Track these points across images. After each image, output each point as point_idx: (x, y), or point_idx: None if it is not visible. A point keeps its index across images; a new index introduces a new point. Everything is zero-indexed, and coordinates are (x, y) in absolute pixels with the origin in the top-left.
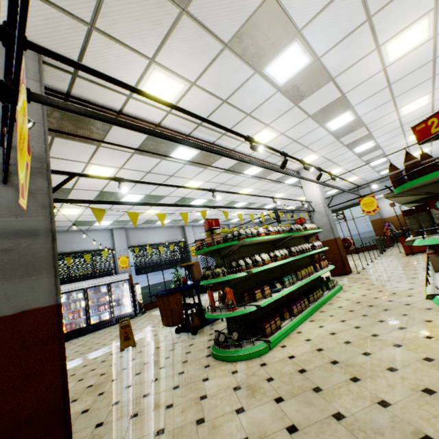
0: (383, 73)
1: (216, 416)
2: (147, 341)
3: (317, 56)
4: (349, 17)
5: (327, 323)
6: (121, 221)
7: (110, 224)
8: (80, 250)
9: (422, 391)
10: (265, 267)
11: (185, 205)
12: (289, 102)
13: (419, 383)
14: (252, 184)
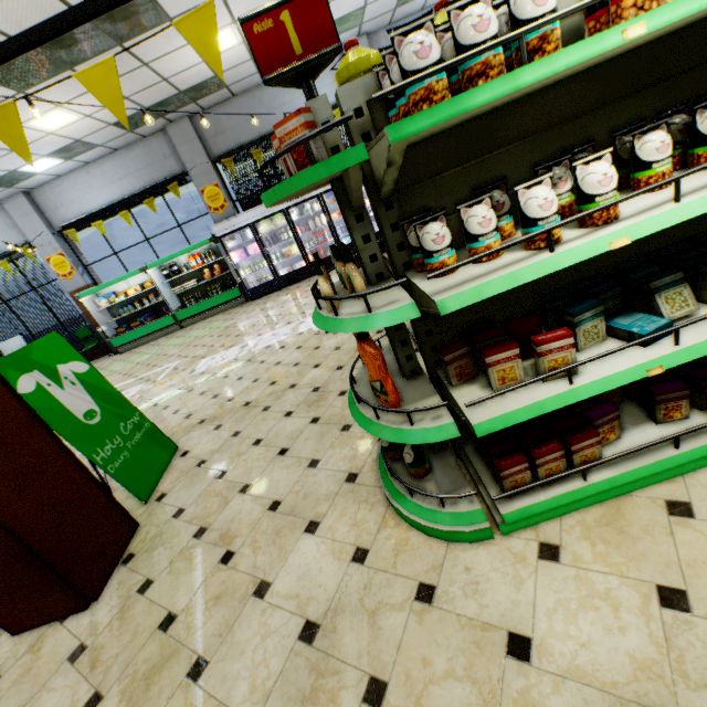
0: None
1: (215, 688)
2: None
3: None
4: None
5: None
6: (343, 21)
7: None
8: None
9: None
10: (556, 264)
11: None
12: None
13: None
14: None
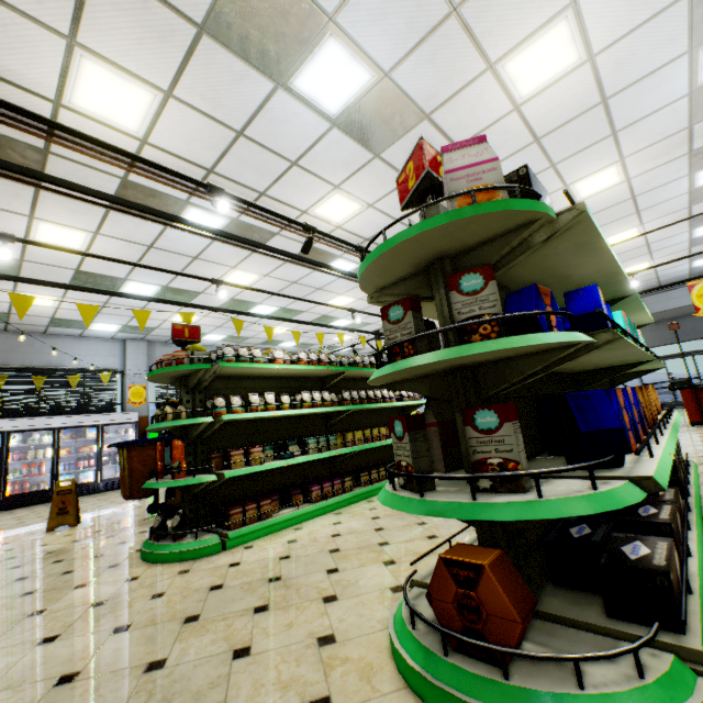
0: (517, 115)
1: (8, 644)
2: (101, 520)
3: (382, 70)
4: (416, 2)
5: (351, 519)
6: (137, 328)
7: (118, 331)
8: (63, 367)
9: (319, 638)
10: (259, 415)
11: (148, 298)
12: (361, 149)
13: (334, 625)
14: (351, 290)
